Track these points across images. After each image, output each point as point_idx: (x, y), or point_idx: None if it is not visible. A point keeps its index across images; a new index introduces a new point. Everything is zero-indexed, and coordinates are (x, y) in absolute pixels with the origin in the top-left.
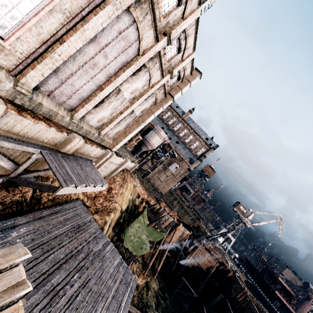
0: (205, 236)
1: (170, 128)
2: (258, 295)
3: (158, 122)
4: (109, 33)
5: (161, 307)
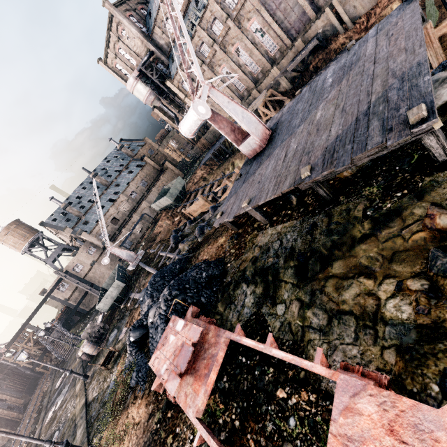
0: None
1: None
2: None
3: None
4: (271, 5)
5: None
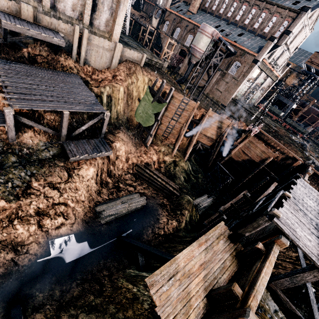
0: (271, 134)
1: (230, 21)
2: None
3: (212, 22)
4: None
5: (191, 182)
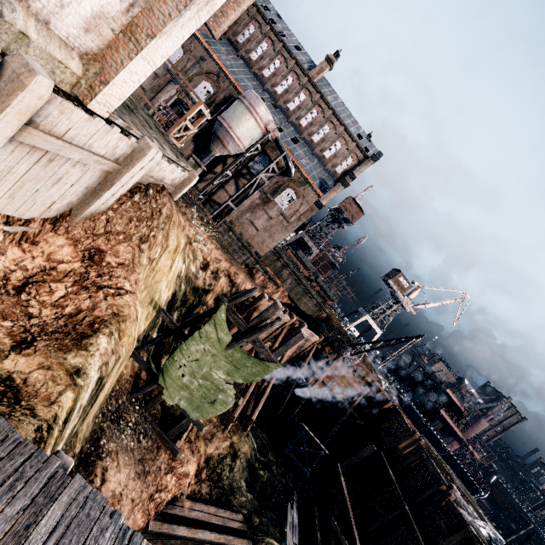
0: (343, 339)
1: (279, 103)
2: (411, 415)
3: (251, 85)
4: None
5: (259, 482)
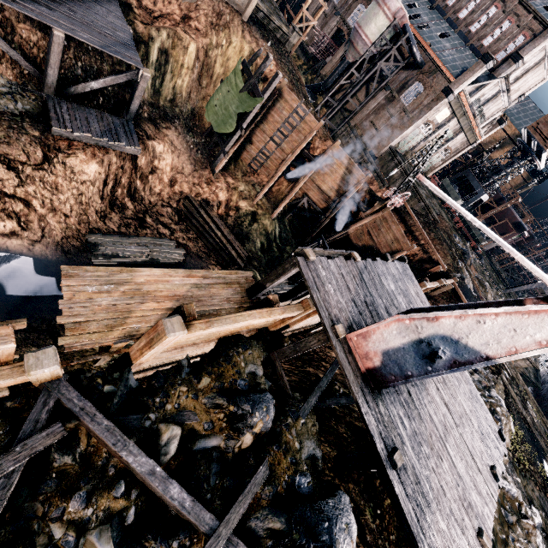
0: (422, 218)
1: (437, 3)
2: None
3: None
4: None
5: (271, 254)
